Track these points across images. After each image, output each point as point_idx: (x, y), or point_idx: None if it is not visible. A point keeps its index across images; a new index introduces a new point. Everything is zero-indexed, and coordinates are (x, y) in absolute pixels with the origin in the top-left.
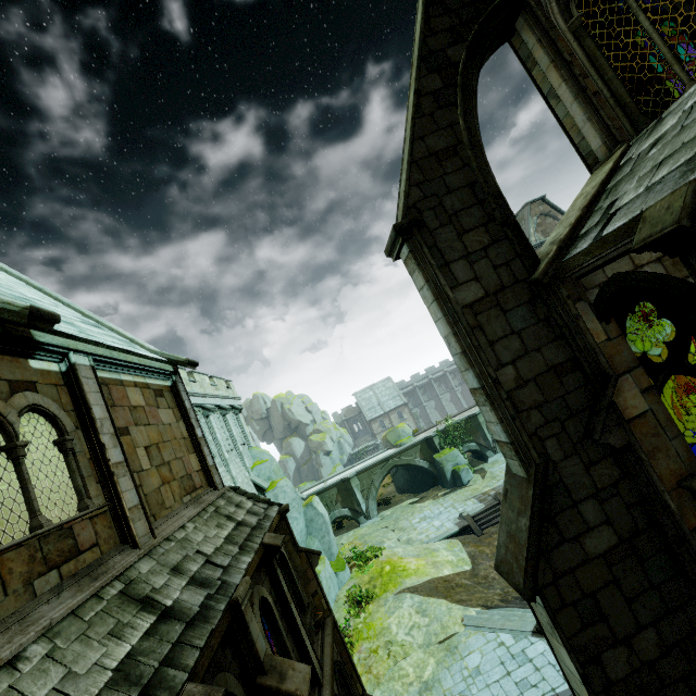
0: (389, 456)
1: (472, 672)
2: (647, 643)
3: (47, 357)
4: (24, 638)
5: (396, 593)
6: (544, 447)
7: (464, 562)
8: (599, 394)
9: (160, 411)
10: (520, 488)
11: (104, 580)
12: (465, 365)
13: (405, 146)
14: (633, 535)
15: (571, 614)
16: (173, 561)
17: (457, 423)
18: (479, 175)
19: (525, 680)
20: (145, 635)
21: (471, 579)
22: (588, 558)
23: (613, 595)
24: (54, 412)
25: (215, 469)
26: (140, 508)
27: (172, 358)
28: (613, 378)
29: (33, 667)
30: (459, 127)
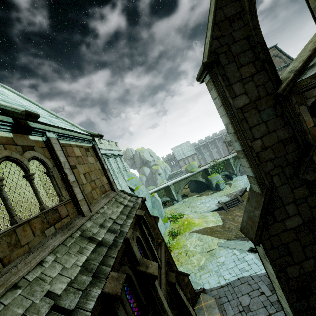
0: (188, 176)
1: (221, 264)
2: (309, 264)
3: (36, 134)
4: (44, 254)
5: (189, 232)
6: (272, 179)
7: (219, 221)
8: (305, 154)
9: (88, 158)
10: (256, 197)
11: (73, 230)
12: (235, 139)
13: (209, 14)
14: (310, 220)
15: (275, 252)
16: (100, 222)
17: (219, 163)
18: (253, 31)
19: (243, 268)
20: (92, 252)
21: (222, 228)
22: (287, 229)
23: (296, 245)
24: (43, 159)
25: (114, 182)
26: (84, 200)
27: (91, 133)
28: (314, 147)
29: (49, 265)
30: (243, 0)
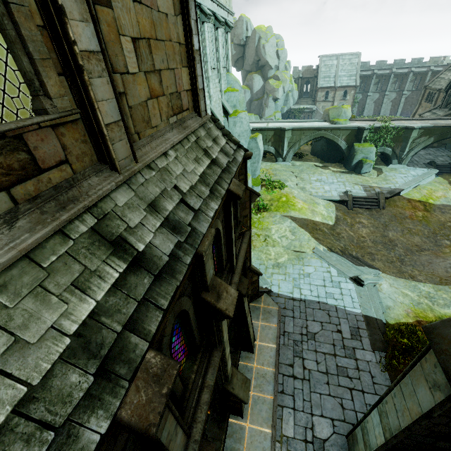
0: (323, 128)
1: (305, 274)
2: None
3: None
4: None
5: (283, 215)
6: None
7: (331, 219)
8: None
9: None
10: None
11: (73, 212)
12: None
13: None
14: None
15: None
16: (151, 195)
17: (392, 128)
18: None
19: (332, 294)
20: (112, 287)
21: (329, 230)
22: None
23: None
24: None
25: (203, 94)
26: (121, 126)
27: None
28: None
29: None
30: None
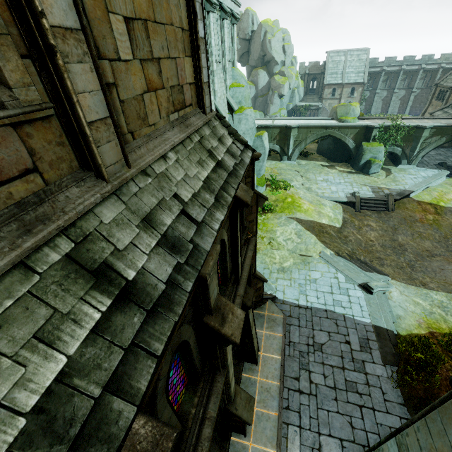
0: (330, 126)
1: (311, 280)
2: None
3: None
4: None
5: (288, 217)
6: None
7: (338, 222)
8: None
9: None
10: None
11: (41, 236)
12: None
13: None
14: None
15: None
16: (146, 207)
17: (403, 127)
18: None
19: (340, 302)
20: (91, 333)
21: (336, 233)
22: None
23: None
24: None
25: (208, 88)
26: (110, 124)
27: None
28: None
29: None
30: None
